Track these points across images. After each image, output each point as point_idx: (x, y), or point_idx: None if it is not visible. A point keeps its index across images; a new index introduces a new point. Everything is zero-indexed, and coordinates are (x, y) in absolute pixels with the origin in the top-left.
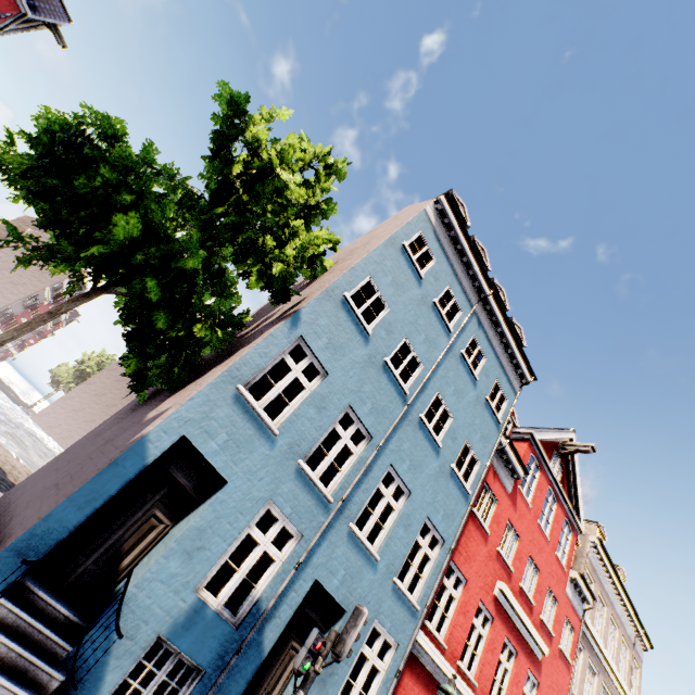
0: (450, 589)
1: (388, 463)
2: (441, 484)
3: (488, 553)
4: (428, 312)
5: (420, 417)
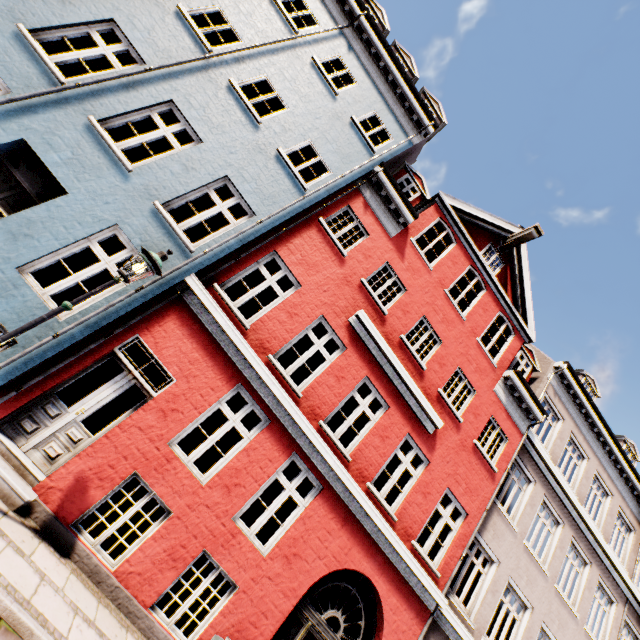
0: (270, 281)
1: (167, 97)
2: (257, 159)
3: (343, 276)
4: (261, 1)
5: (229, 81)
